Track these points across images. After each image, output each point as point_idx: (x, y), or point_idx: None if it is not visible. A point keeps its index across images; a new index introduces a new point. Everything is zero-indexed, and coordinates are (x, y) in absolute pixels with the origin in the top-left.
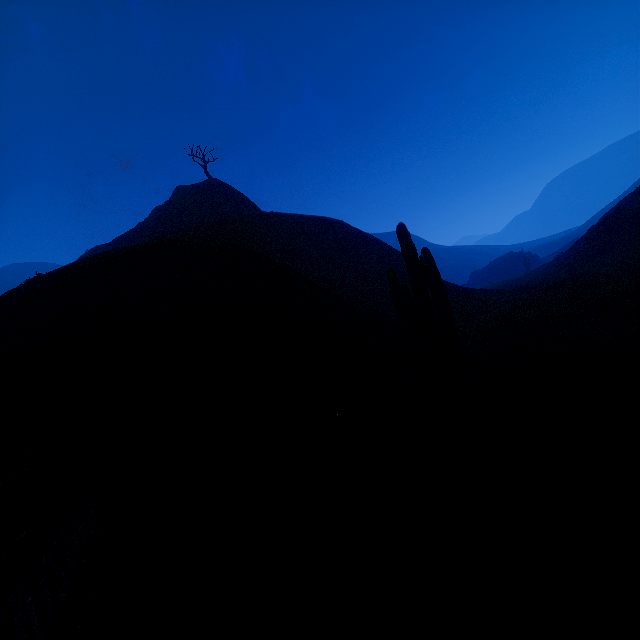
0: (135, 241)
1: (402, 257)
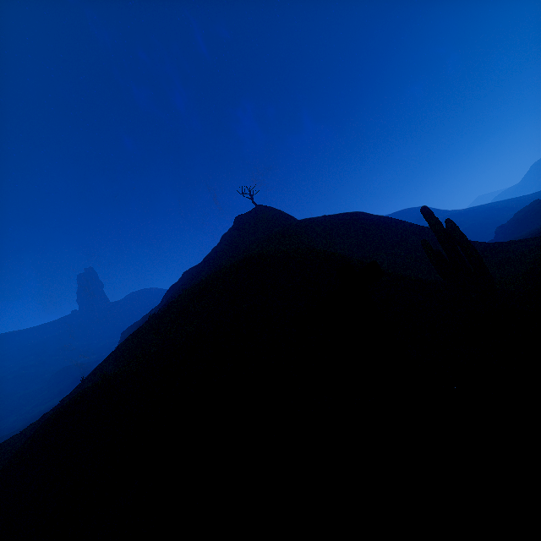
0: (216, 260)
1: (422, 229)
